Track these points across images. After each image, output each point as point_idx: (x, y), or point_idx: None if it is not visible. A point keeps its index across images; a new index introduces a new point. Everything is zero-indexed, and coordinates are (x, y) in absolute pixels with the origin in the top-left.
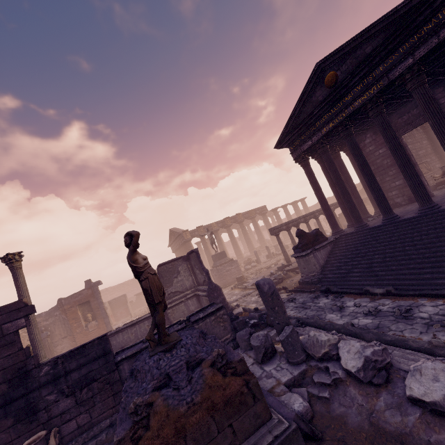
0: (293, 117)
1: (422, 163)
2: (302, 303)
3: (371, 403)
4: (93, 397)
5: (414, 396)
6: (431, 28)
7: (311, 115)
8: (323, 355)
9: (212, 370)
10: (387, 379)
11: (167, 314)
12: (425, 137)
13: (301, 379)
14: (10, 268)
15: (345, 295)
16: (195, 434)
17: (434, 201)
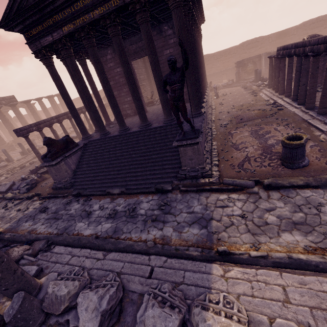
0: None
1: (142, 85)
2: (54, 212)
3: None
4: None
5: None
6: None
7: (47, 0)
8: (64, 310)
9: None
10: (120, 310)
11: None
12: (144, 66)
13: None
14: None
15: (93, 197)
16: None
17: (148, 118)
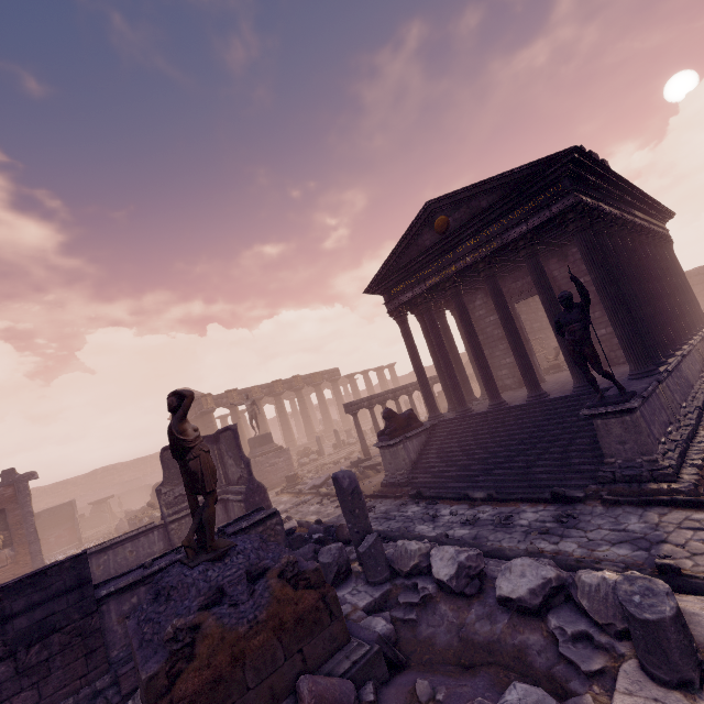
0: (392, 258)
1: (536, 339)
2: (384, 513)
3: (462, 617)
4: (49, 660)
5: (503, 595)
6: (544, 200)
7: (416, 261)
8: (412, 569)
9: (281, 581)
10: (480, 590)
11: (170, 532)
12: (541, 307)
13: (383, 603)
14: None
15: (441, 501)
16: (256, 662)
17: (545, 389)
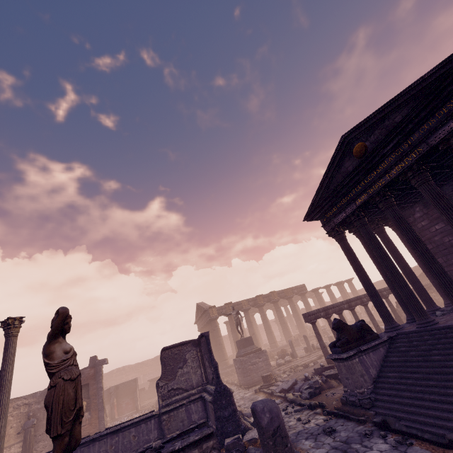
0: (321, 189)
1: None
2: (344, 441)
3: None
4: None
5: None
6: None
7: (342, 185)
8: None
9: None
10: None
11: (161, 422)
12: None
13: None
14: (5, 335)
15: (416, 441)
16: None
17: None
